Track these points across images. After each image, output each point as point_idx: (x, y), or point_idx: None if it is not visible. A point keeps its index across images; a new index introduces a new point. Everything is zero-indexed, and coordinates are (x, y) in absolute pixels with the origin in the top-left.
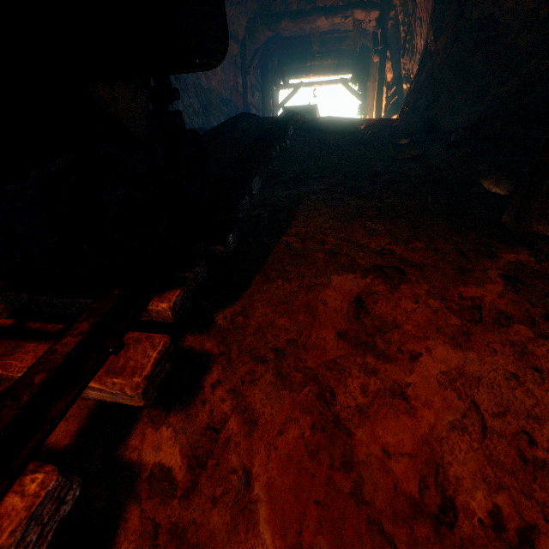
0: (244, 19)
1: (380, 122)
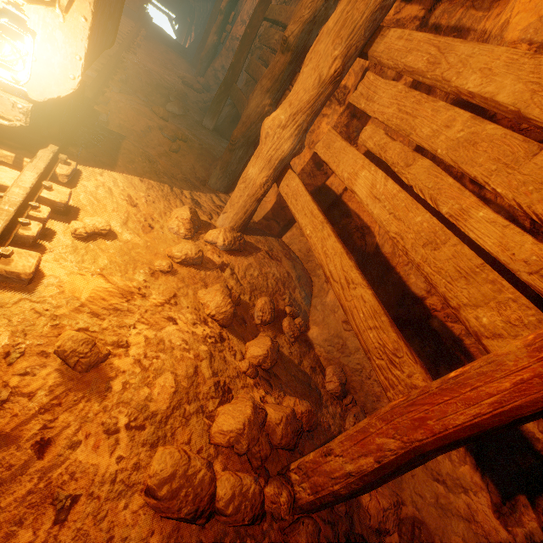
0: None
1: (180, 45)
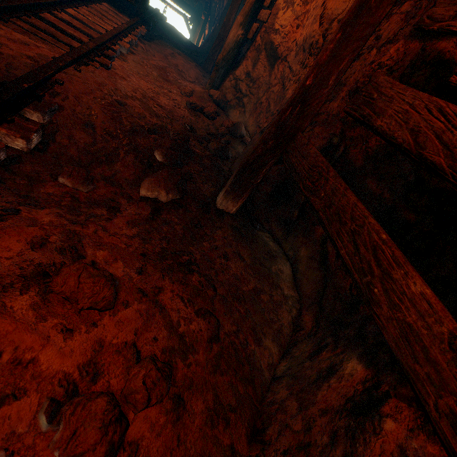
0: None
1: (192, 44)
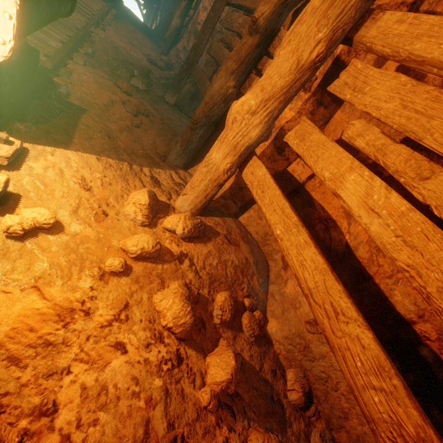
0: None
1: (147, 27)
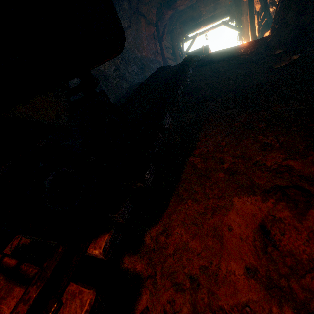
0: (154, 10)
1: (256, 42)
